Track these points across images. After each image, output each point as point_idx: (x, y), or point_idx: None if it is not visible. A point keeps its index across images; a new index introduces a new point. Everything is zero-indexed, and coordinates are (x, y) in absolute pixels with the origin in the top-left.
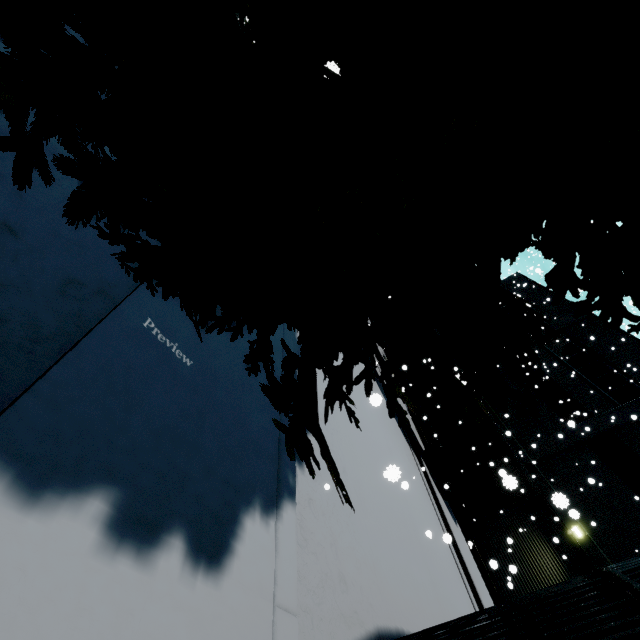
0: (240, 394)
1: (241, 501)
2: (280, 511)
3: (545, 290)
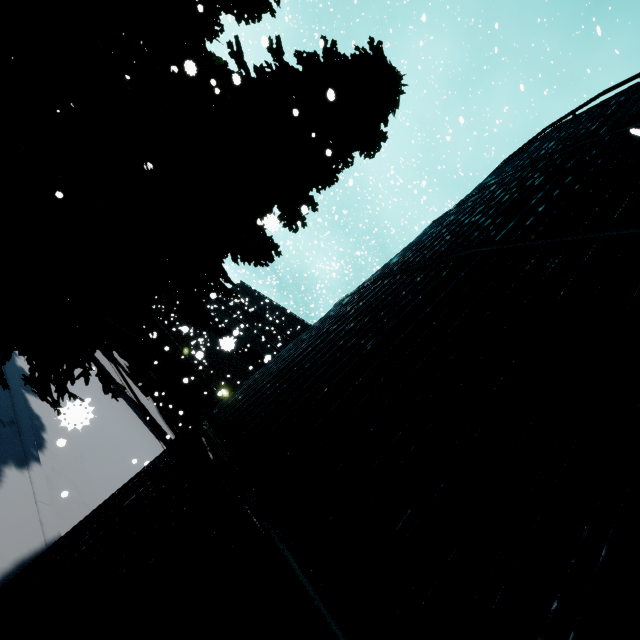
0: None
1: (1, 461)
2: (31, 466)
3: (260, 294)
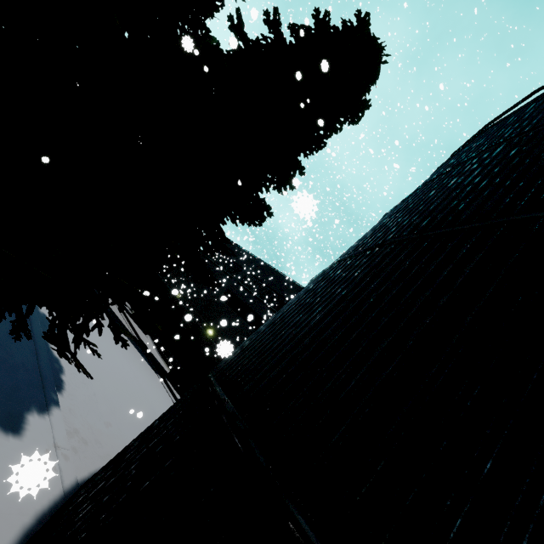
0: (6, 356)
1: (24, 408)
2: (51, 411)
3: (240, 248)
